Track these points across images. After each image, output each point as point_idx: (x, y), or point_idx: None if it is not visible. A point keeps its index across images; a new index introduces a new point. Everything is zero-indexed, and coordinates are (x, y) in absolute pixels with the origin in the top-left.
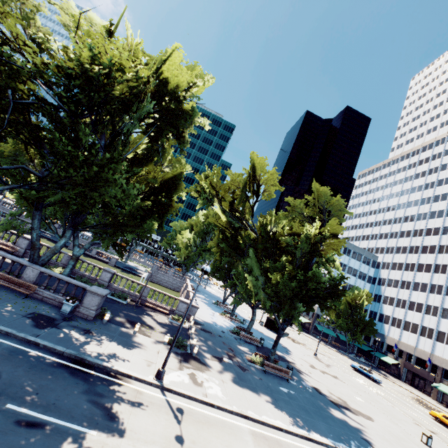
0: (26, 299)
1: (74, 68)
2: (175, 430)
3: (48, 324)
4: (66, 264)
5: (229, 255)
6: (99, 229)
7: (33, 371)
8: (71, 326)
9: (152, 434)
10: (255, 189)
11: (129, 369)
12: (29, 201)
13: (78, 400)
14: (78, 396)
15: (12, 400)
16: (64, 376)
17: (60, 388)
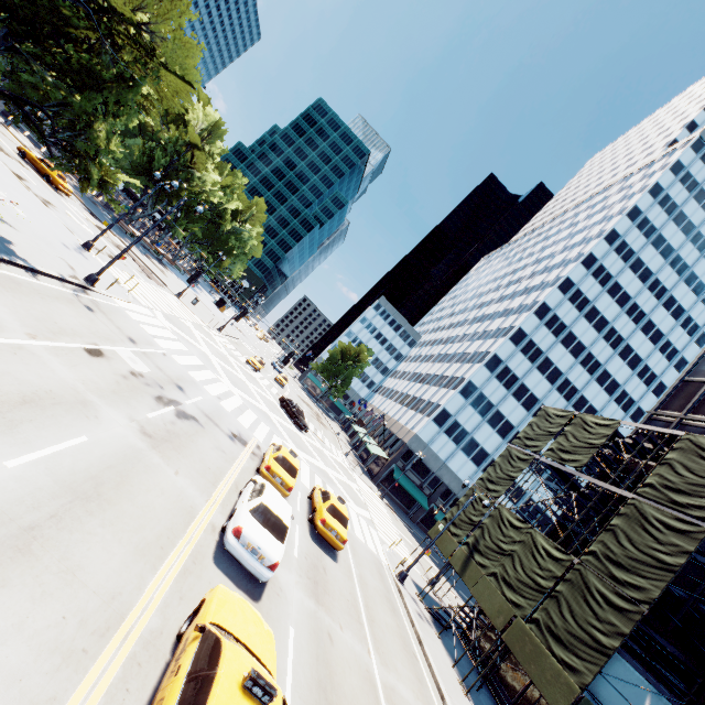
0: None
1: None
2: None
3: None
4: None
5: None
6: None
7: None
8: None
9: None
10: None
11: None
12: None
13: None
14: None
15: None
16: None
17: None
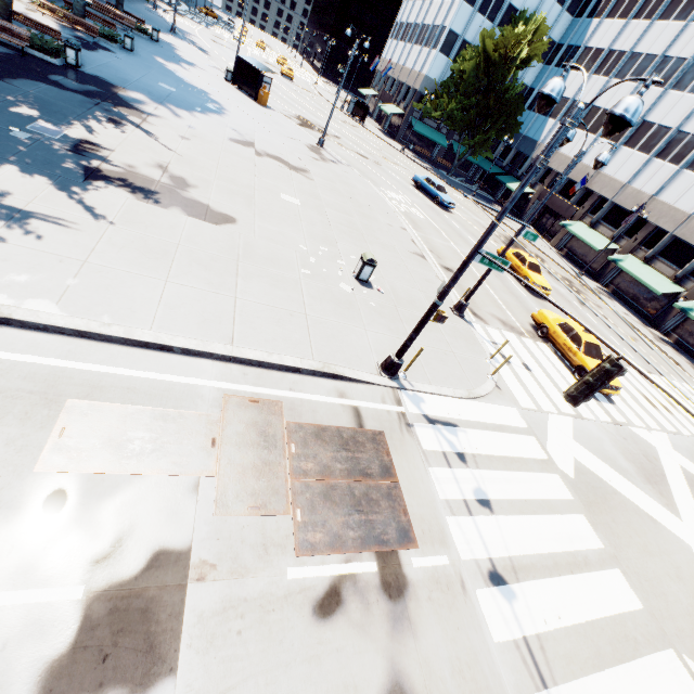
0: None
1: None
2: None
3: None
4: None
5: None
6: None
7: None
8: None
9: None
10: None
11: None
12: None
13: None
14: None
15: None
16: None
17: None
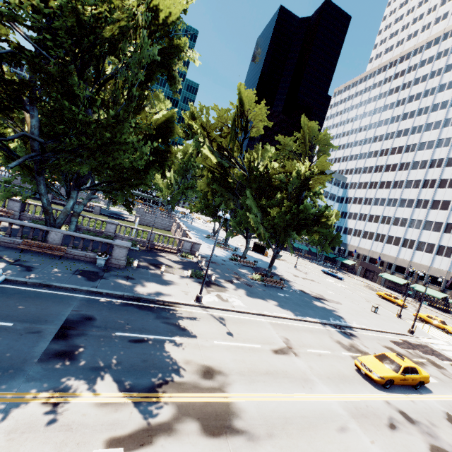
0: (62, 260)
1: (50, 2)
2: (224, 330)
3: (96, 277)
4: (68, 222)
5: (220, 194)
6: (104, 186)
7: (113, 311)
8: (113, 276)
9: (213, 334)
10: (243, 125)
11: (175, 299)
12: (22, 165)
13: (156, 323)
14: (154, 321)
15: (116, 330)
16: (135, 311)
17: (139, 318)
